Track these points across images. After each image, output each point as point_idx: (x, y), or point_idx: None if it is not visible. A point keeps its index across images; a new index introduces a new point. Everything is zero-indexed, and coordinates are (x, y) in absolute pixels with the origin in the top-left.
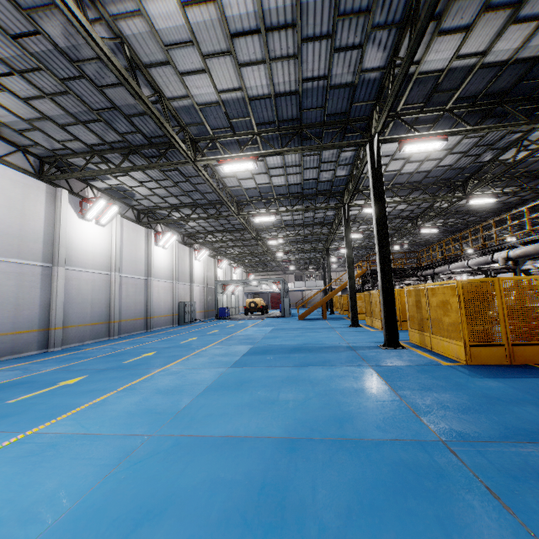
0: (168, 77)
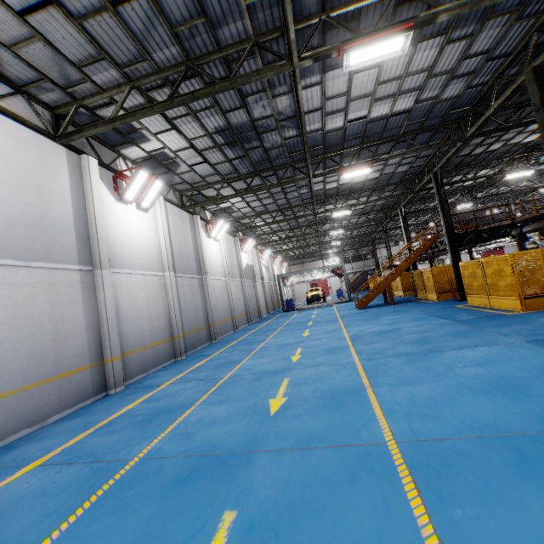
0: None
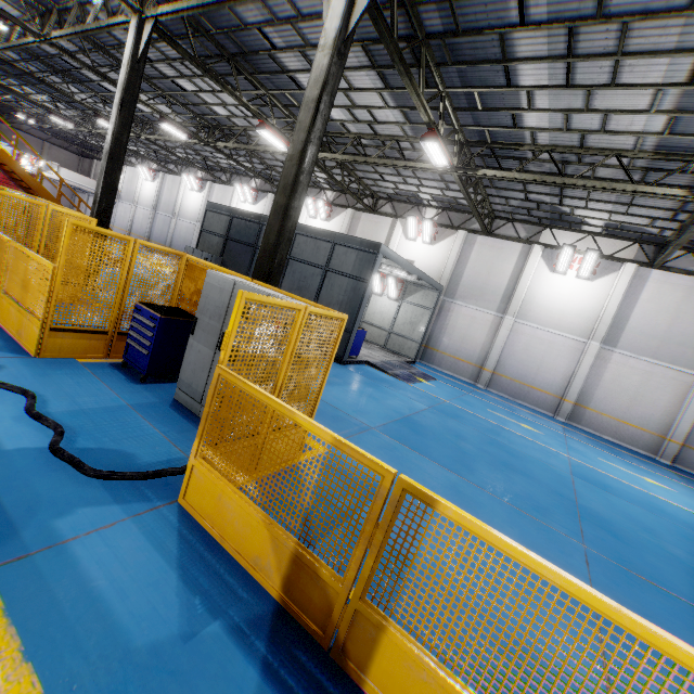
0: (71, 112)
